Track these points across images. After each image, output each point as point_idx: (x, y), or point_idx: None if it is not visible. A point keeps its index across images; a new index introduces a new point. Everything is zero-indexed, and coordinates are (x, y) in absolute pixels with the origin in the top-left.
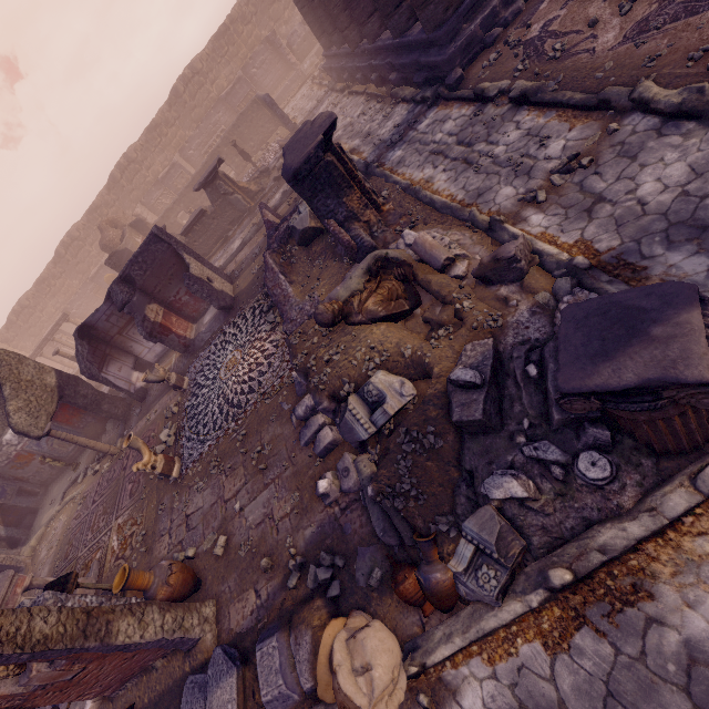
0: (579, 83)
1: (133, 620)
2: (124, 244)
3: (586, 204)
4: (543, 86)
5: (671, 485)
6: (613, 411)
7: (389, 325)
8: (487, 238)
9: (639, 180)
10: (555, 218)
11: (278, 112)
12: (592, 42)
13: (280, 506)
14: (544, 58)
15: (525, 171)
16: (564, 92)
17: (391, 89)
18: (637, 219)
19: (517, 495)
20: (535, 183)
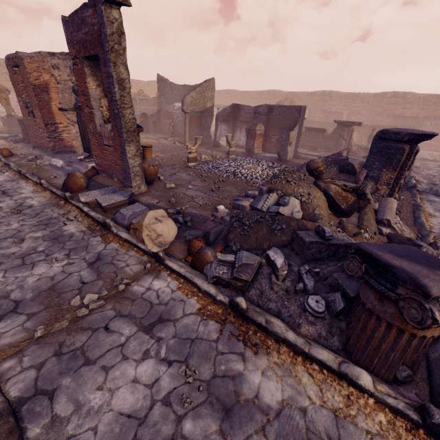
0: None
1: (134, 152)
2: None
3: None
4: None
5: (331, 352)
6: (361, 293)
7: (326, 202)
8: None
9: None
10: None
11: None
12: None
13: (200, 200)
14: None
15: None
16: None
17: None
18: None
19: (276, 263)
20: None
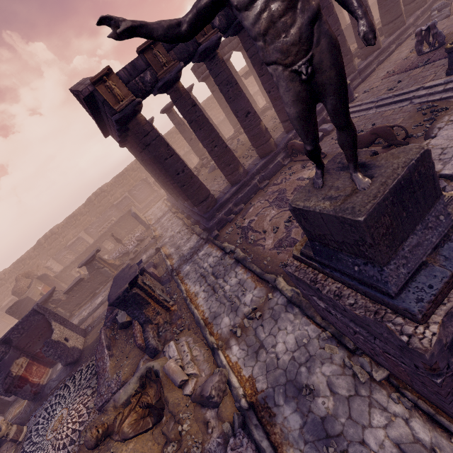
0: (259, 263)
1: None
2: (27, 293)
3: (256, 347)
4: (245, 258)
5: None
6: None
7: (138, 439)
8: (212, 357)
9: (277, 338)
10: (243, 352)
11: (139, 220)
12: (264, 241)
13: None
14: (247, 240)
15: (235, 308)
16: (253, 265)
17: (192, 224)
18: (274, 370)
19: None
20: (238, 320)
